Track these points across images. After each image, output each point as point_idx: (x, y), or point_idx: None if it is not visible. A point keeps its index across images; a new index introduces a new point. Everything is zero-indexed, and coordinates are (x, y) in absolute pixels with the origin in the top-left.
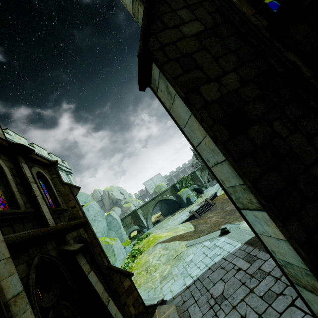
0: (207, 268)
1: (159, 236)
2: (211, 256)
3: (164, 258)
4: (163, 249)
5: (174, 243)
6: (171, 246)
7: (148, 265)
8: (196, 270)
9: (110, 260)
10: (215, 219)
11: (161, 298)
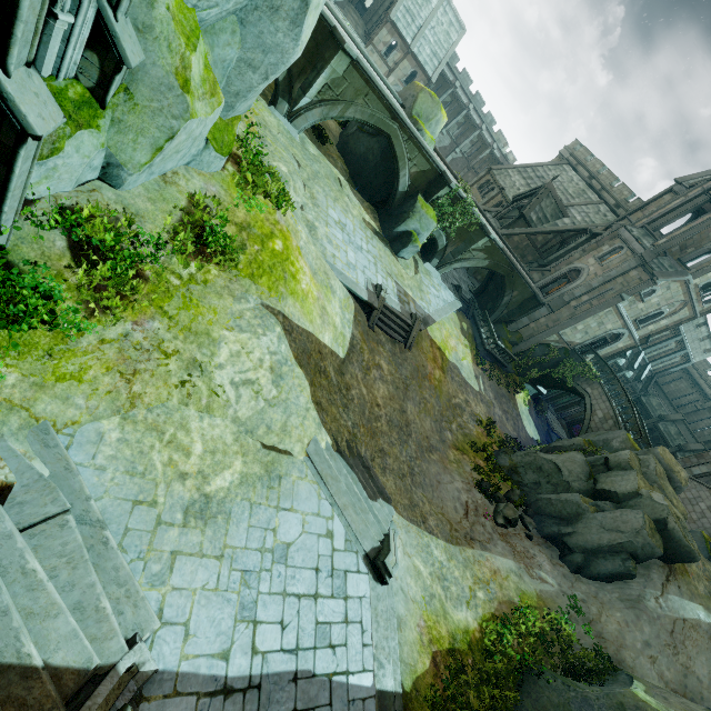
0: (295, 667)
1: (294, 271)
2: (320, 622)
3: (251, 408)
4: (273, 369)
5: (300, 381)
6: (289, 386)
7: (206, 362)
8: (274, 630)
9: (127, 144)
10: (382, 400)
11: (151, 668)
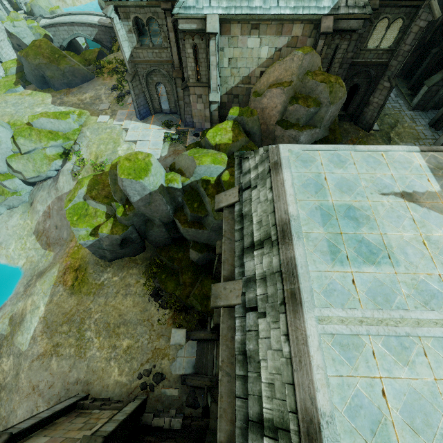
0: None
1: None
2: None
3: None
4: None
5: None
6: None
7: None
8: None
9: None
10: None
11: None
